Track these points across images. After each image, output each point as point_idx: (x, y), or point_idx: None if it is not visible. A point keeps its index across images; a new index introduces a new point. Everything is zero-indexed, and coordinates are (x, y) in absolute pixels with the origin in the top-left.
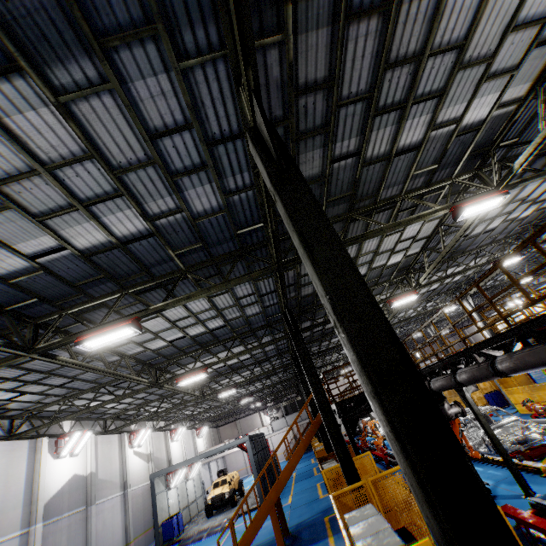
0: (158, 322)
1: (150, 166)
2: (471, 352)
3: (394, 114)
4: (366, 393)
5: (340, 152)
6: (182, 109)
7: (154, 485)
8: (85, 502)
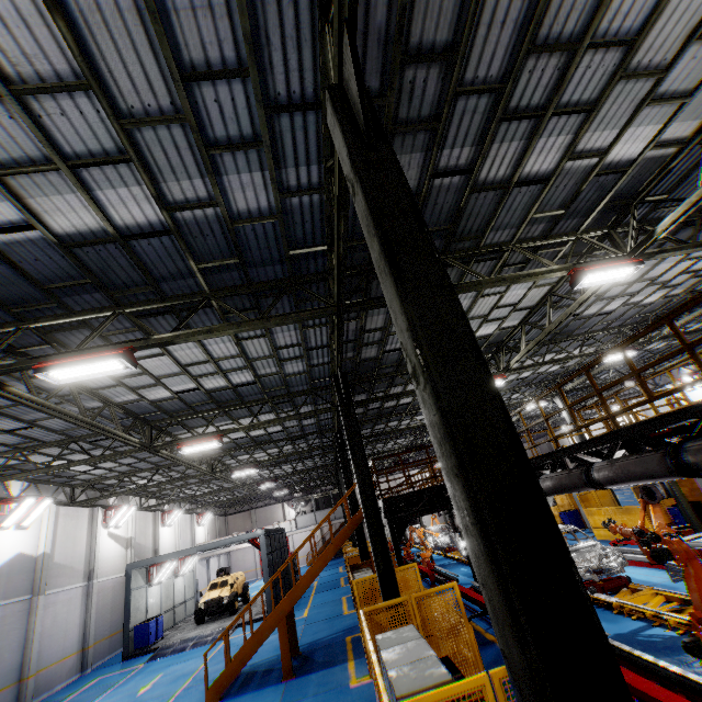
0: (162, 362)
1: (177, 124)
2: (562, 455)
3: (526, 124)
4: (444, 471)
5: (447, 164)
6: (237, 42)
7: (131, 578)
8: (31, 591)
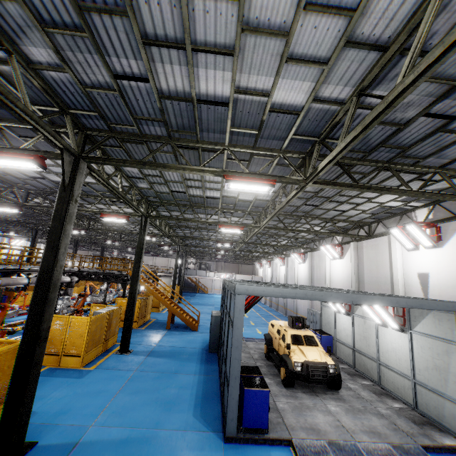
0: None
1: None
2: None
3: None
4: None
5: None
6: None
7: None
8: None
